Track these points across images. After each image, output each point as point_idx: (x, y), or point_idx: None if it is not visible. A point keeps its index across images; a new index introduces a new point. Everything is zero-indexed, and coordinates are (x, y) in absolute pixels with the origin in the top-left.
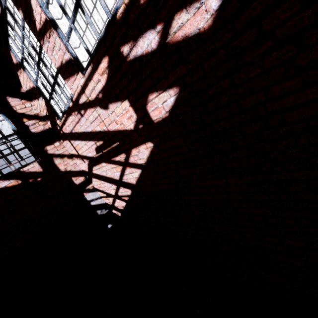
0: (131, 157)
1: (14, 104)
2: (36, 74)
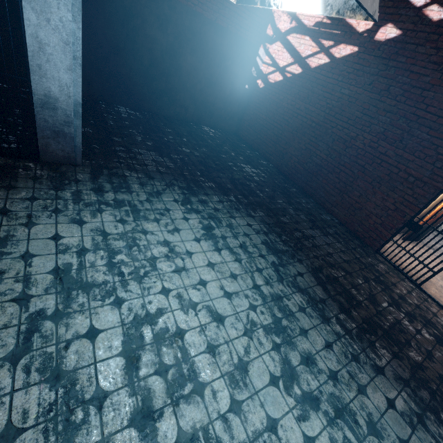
0: (335, 48)
1: None
2: None
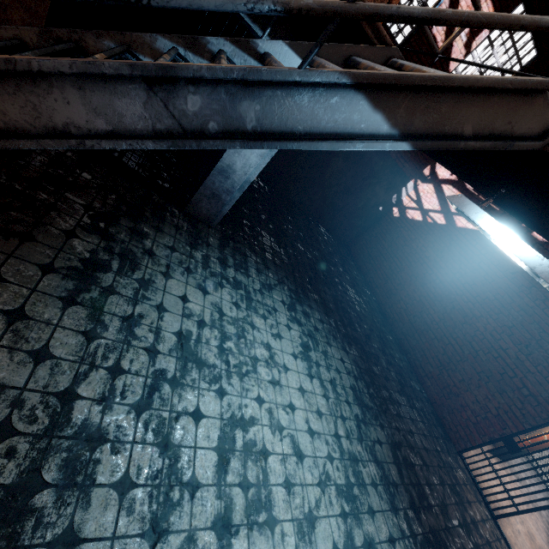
0: None
1: None
2: None
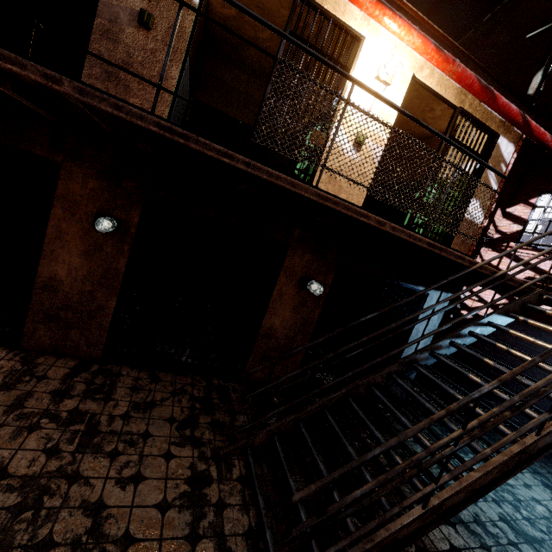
0: None
1: (497, 213)
2: (541, 219)
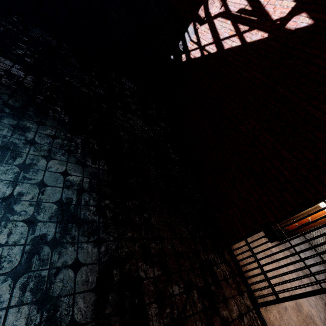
0: (248, 33)
1: None
2: None
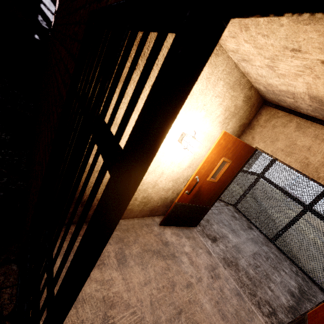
0: None
1: None
2: None
